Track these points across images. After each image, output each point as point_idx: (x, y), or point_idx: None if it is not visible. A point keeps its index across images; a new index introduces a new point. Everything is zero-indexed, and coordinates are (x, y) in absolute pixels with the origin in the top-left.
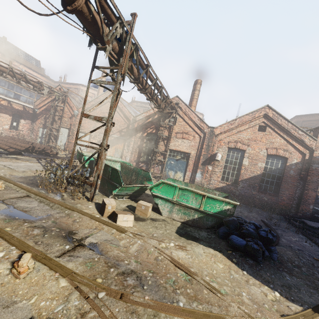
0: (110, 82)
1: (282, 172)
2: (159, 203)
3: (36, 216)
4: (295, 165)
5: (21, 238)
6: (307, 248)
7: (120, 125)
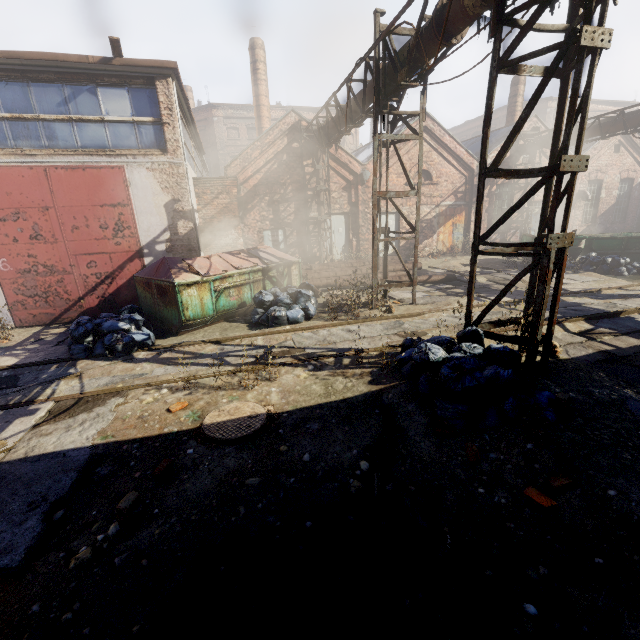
0: None
1: (627, 195)
2: None
3: None
4: (639, 185)
5: None
6: None
7: (454, 181)
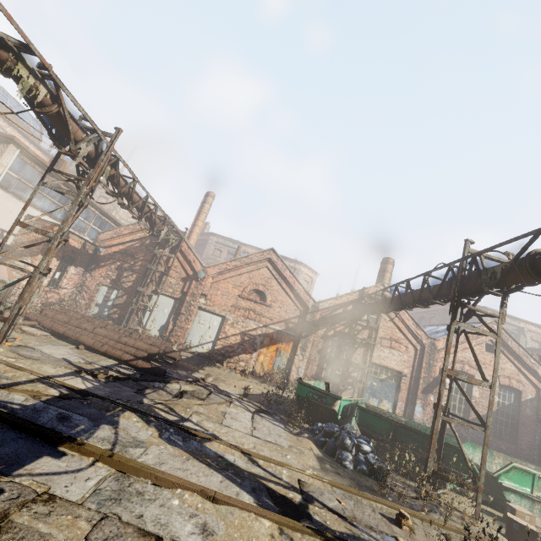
0: (488, 332)
1: (516, 409)
2: (512, 499)
3: None
4: (530, 401)
5: None
6: None
7: (288, 310)
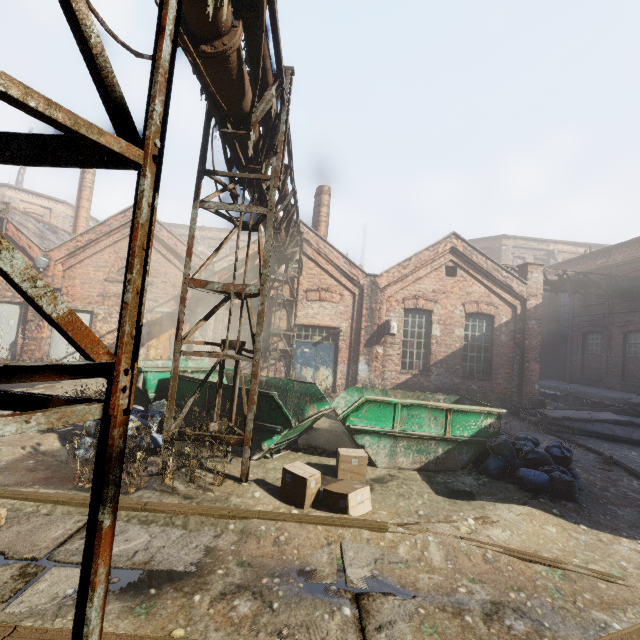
0: (254, 207)
1: (490, 339)
2: (367, 443)
3: (184, 565)
4: (505, 325)
5: (236, 639)
6: (575, 454)
7: (175, 284)
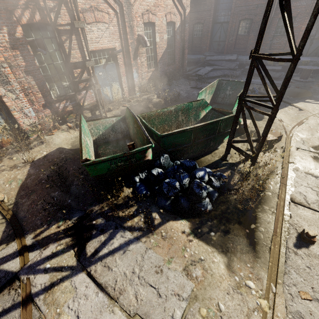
0: None
1: (173, 39)
2: None
3: (317, 180)
4: (178, 29)
5: None
6: None
7: None
